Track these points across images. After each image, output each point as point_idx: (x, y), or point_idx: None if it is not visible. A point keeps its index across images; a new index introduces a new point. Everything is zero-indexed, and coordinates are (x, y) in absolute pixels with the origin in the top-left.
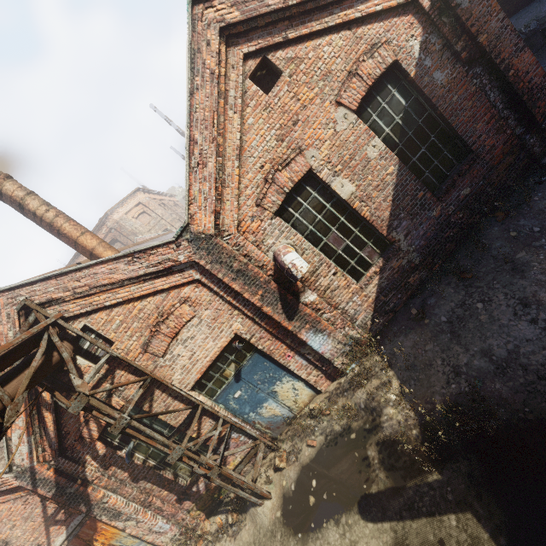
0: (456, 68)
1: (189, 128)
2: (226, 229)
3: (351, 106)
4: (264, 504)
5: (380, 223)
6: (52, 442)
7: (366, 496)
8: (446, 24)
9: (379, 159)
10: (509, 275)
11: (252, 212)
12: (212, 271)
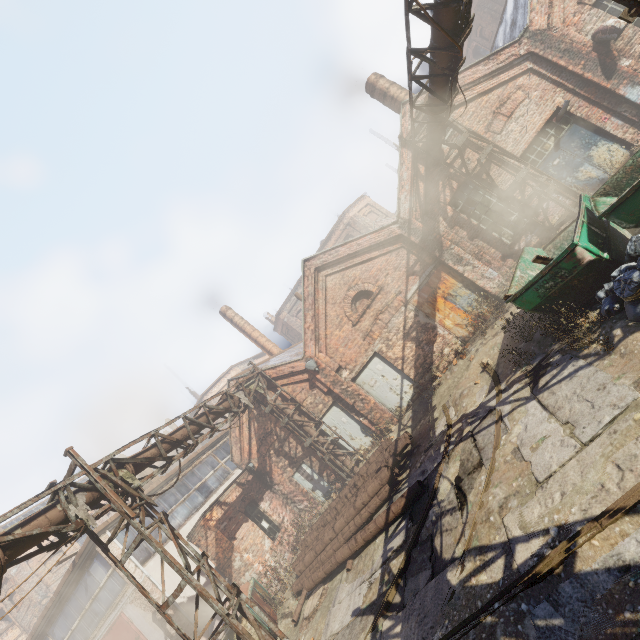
0: None
1: None
2: (554, 26)
3: None
4: None
5: None
6: (421, 204)
7: None
8: None
9: None
10: None
11: (573, 11)
12: (544, 56)
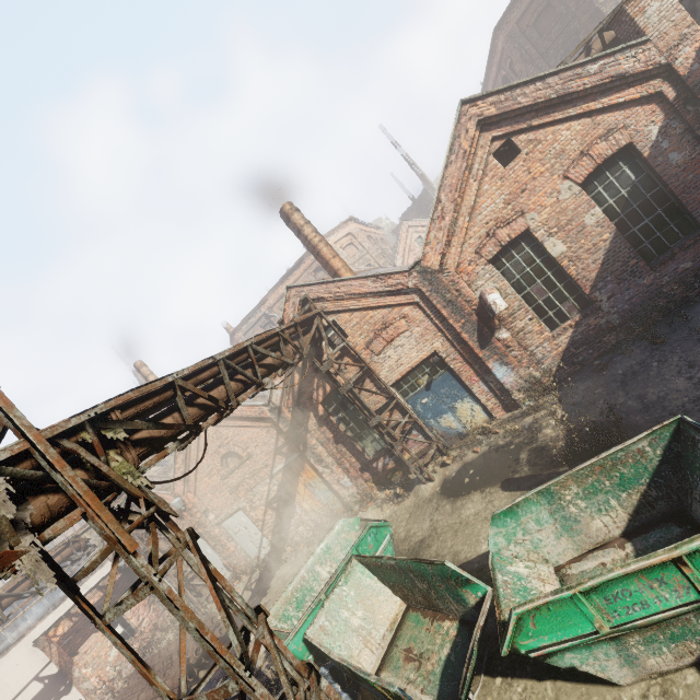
0: (696, 150)
1: (438, 191)
2: (447, 267)
3: (576, 180)
4: (428, 484)
5: (585, 283)
6: (294, 395)
7: (509, 479)
8: (690, 112)
9: (595, 226)
10: (693, 343)
11: (470, 258)
12: (430, 298)
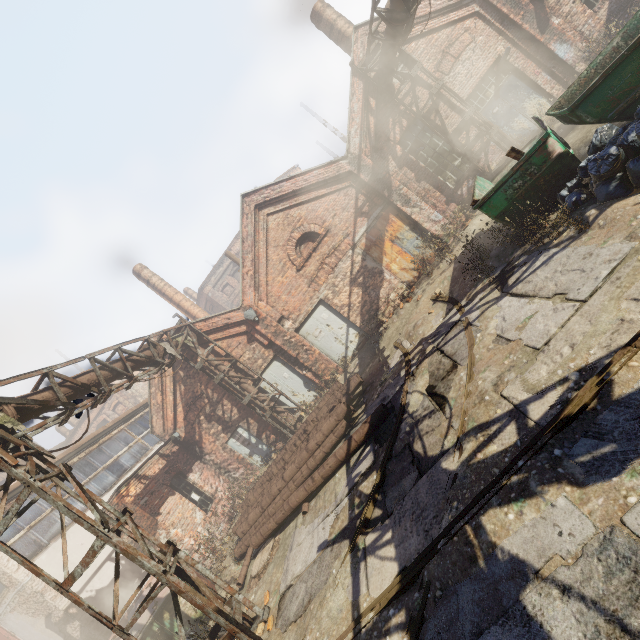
0: None
1: None
2: None
3: None
4: None
5: None
6: (371, 141)
7: None
8: None
9: None
10: None
11: None
12: (490, 0)
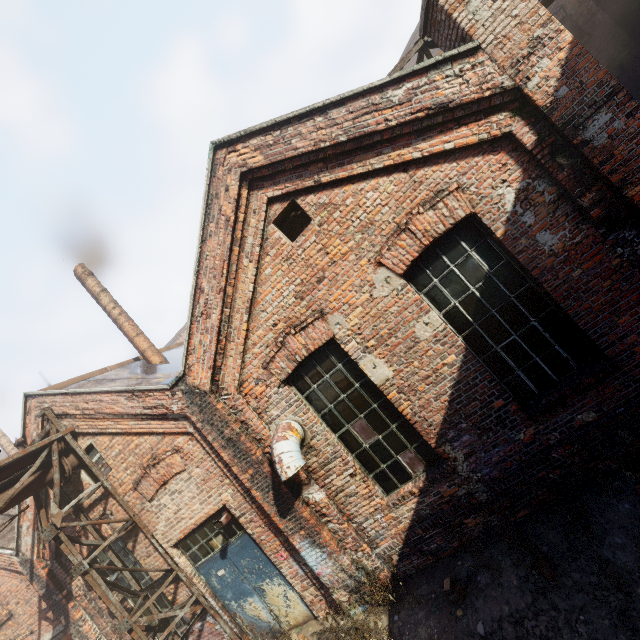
0: (582, 229)
1: (198, 275)
2: (225, 387)
3: (395, 268)
4: None
5: (427, 428)
6: (51, 543)
7: None
8: (564, 166)
9: (432, 341)
10: (610, 621)
11: (257, 374)
12: (203, 431)
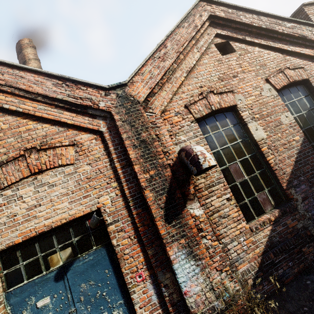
0: None
1: (166, 39)
2: (152, 107)
3: (275, 85)
4: None
5: (282, 175)
6: None
7: None
8: None
9: (288, 126)
10: None
11: (178, 109)
12: (120, 129)
